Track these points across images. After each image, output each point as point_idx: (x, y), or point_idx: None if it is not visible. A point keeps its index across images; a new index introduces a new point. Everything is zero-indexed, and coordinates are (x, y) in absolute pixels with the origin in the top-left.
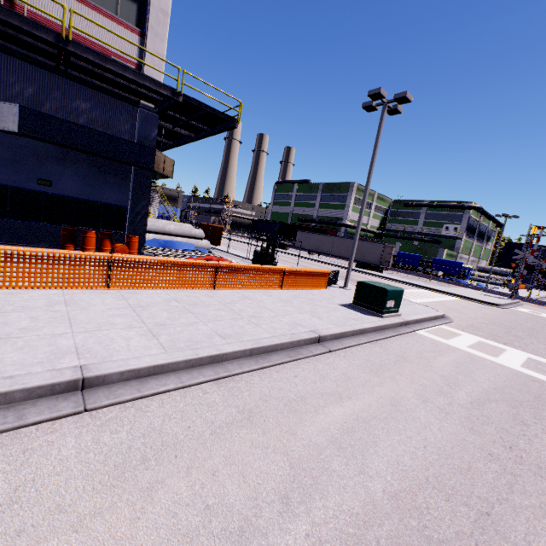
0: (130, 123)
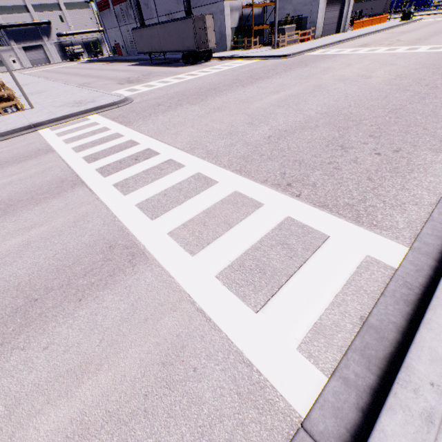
0: None
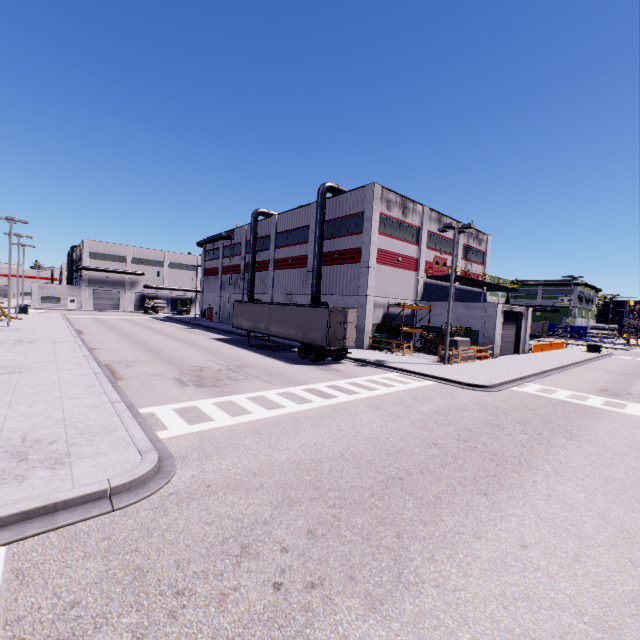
0: (480, 295)
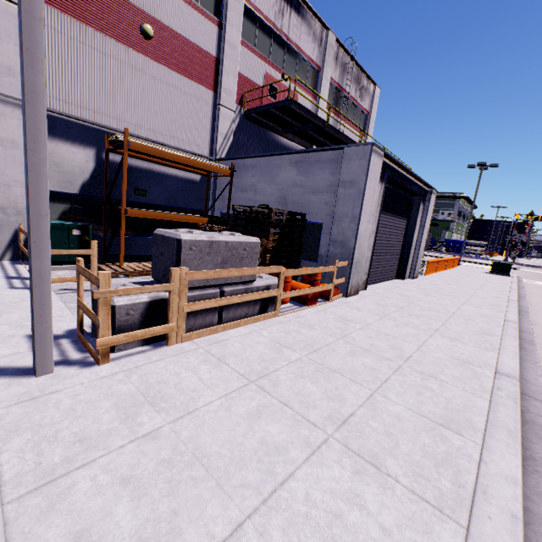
0: None
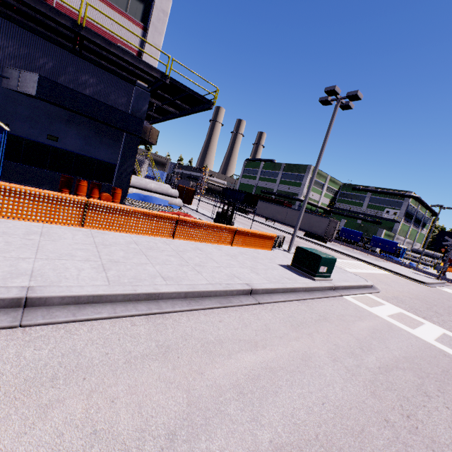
0: (126, 97)
